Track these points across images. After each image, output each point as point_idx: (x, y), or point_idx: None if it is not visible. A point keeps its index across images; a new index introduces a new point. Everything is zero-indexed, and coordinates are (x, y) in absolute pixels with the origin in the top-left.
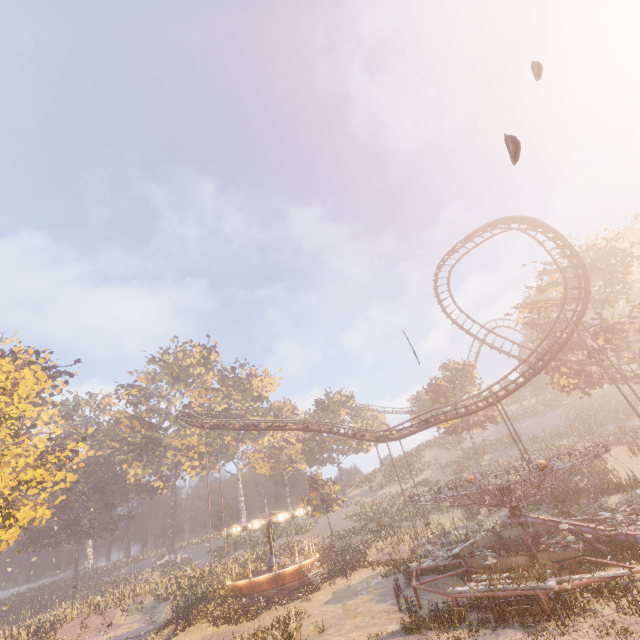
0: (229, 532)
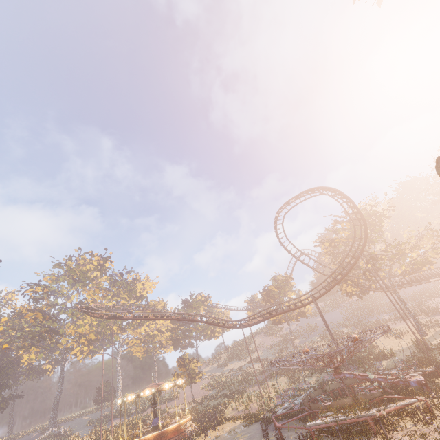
0: (124, 400)
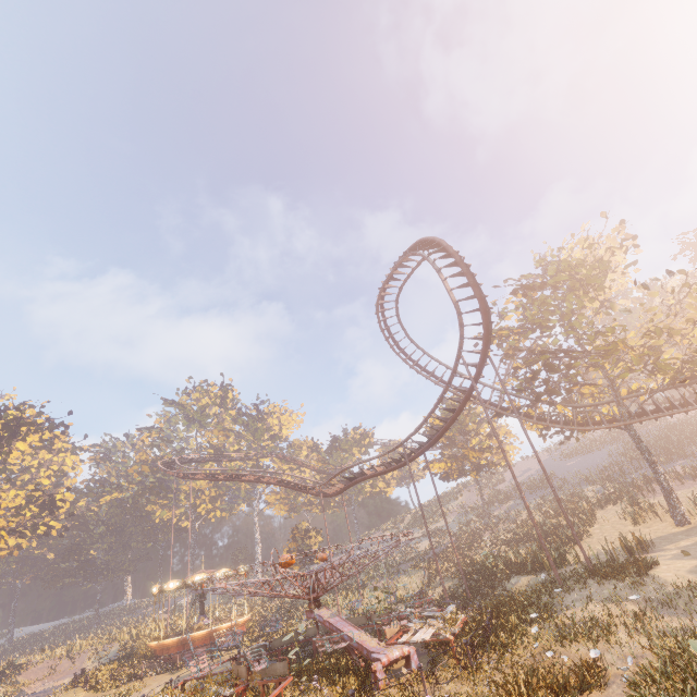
0: (152, 591)
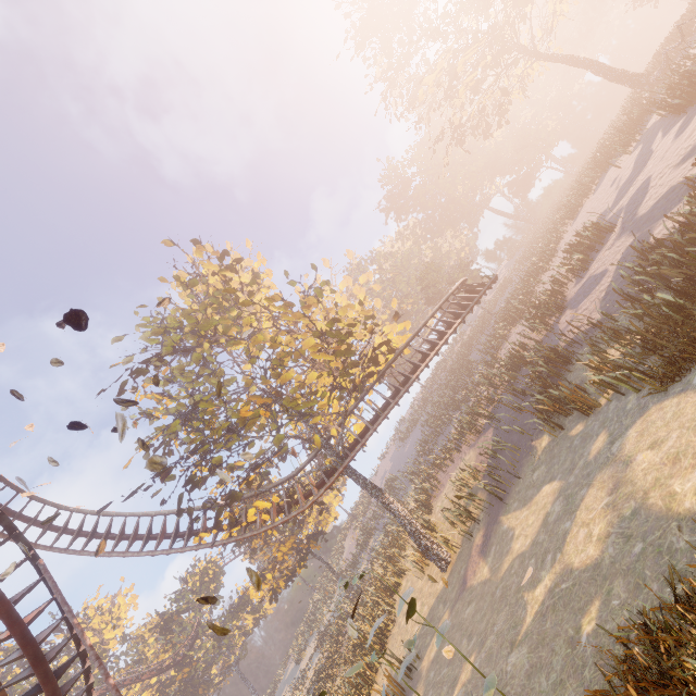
0: None
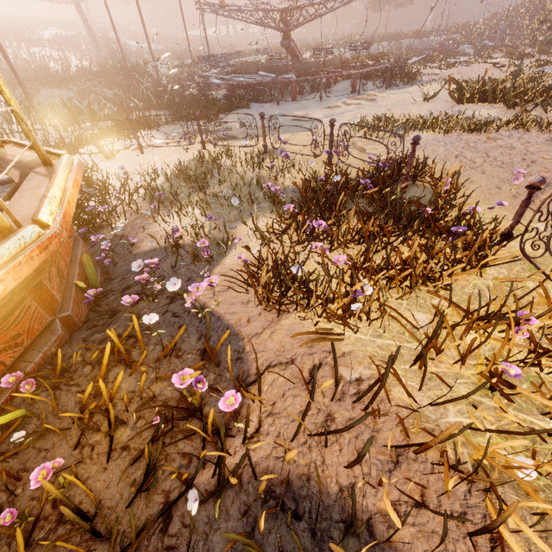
0: None
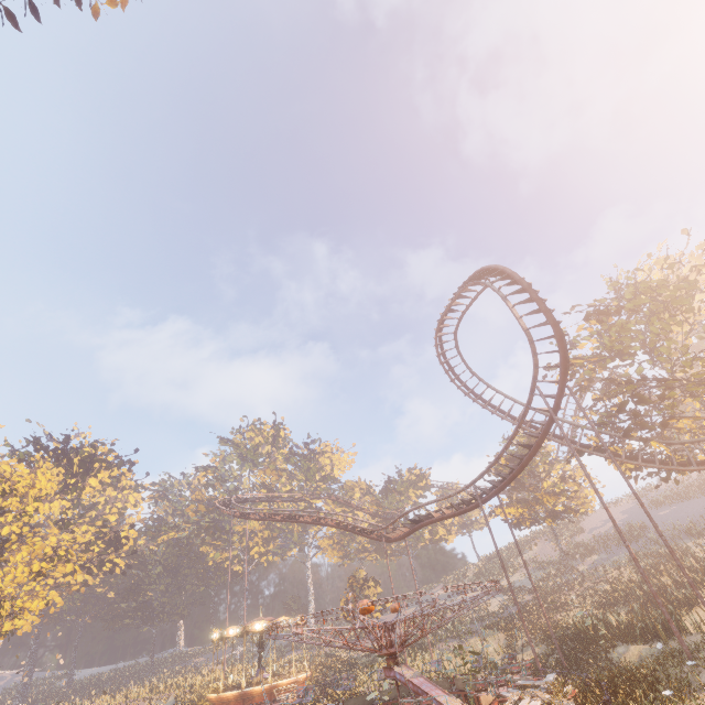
0: (212, 637)
